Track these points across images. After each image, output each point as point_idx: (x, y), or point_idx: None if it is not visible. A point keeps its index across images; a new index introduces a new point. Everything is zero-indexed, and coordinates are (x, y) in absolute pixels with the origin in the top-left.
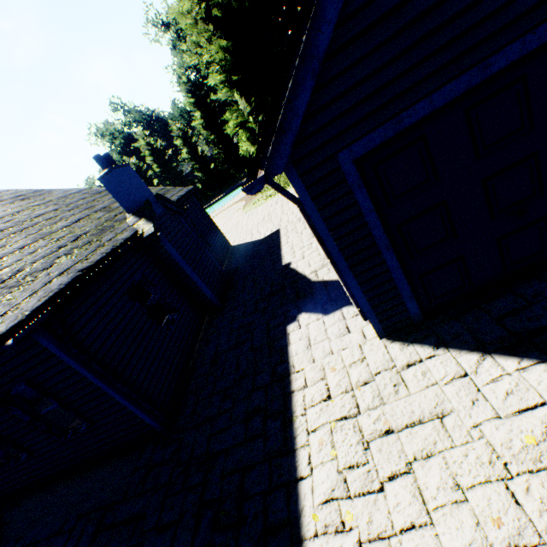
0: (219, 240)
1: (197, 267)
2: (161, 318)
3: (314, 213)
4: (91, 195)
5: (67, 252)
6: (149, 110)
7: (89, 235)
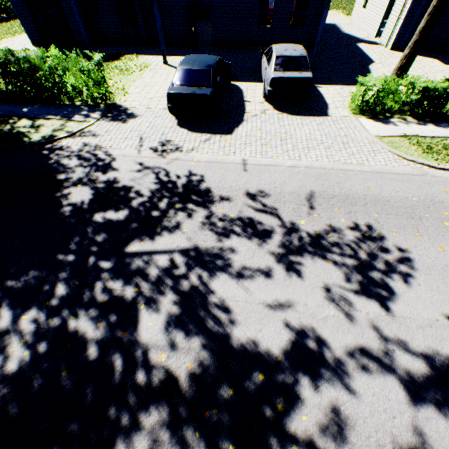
0: None
1: None
2: None
3: None
4: None
5: None
6: None
7: None
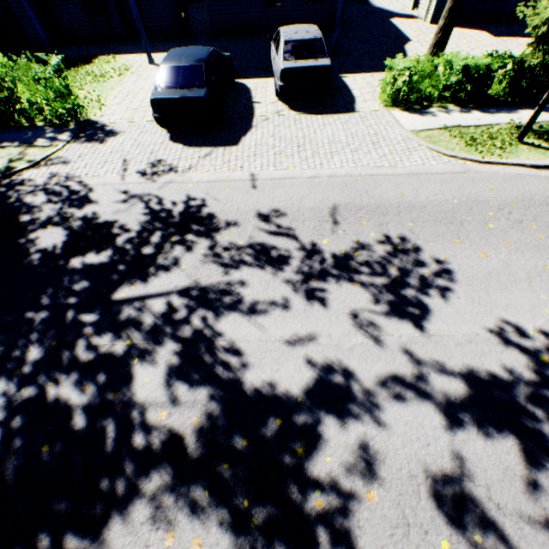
0: None
1: None
2: None
3: None
4: None
5: None
6: None
7: None
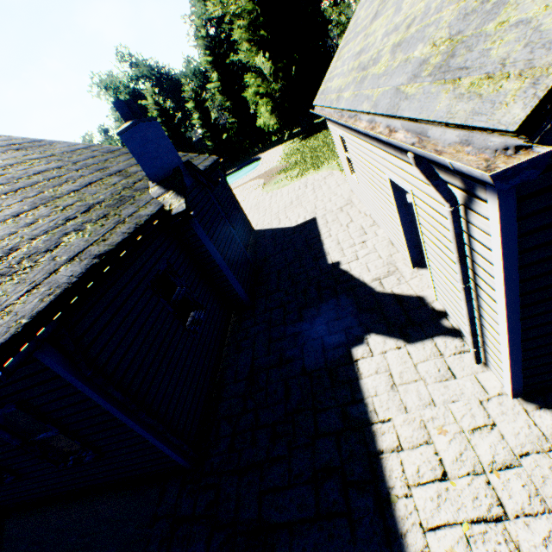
0: (242, 222)
1: (227, 255)
2: (185, 316)
3: (510, 223)
4: (102, 153)
5: (78, 227)
6: (158, 65)
7: (104, 206)
